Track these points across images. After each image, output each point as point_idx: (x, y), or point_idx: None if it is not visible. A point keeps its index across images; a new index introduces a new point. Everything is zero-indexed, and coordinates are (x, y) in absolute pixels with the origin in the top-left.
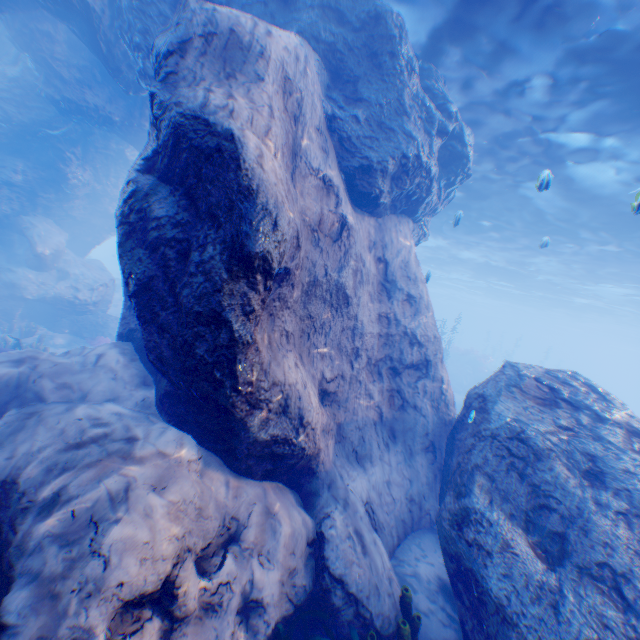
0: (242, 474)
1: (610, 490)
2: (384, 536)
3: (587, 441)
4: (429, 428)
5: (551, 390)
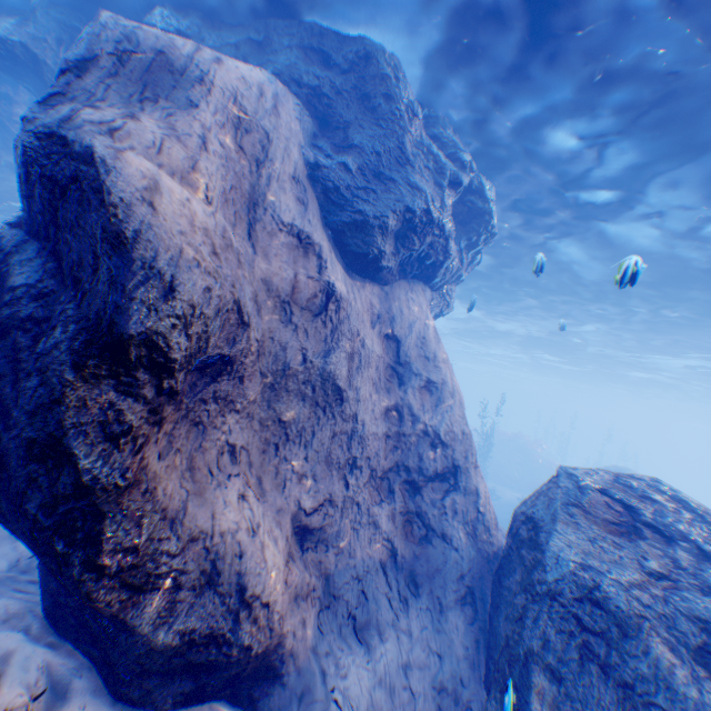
0: (137, 705)
1: None
2: None
3: (695, 597)
4: (465, 567)
5: (628, 509)
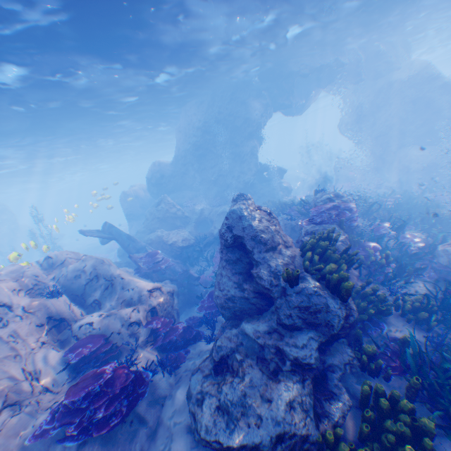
0: None
1: None
2: None
3: None
4: None
5: None
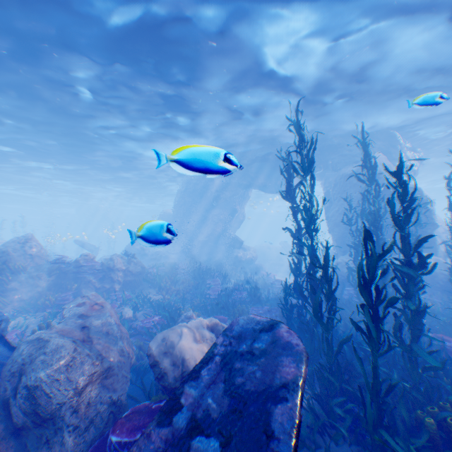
0: None
1: None
2: None
3: None
4: None
5: None
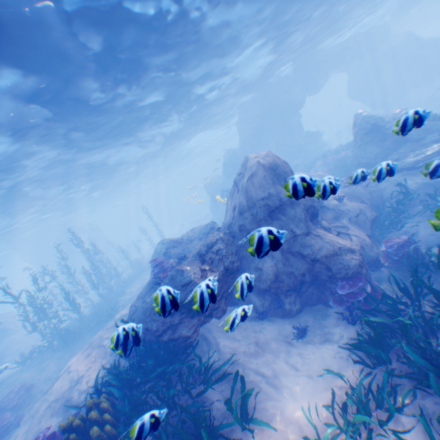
0: None
1: None
2: None
3: None
4: None
5: None
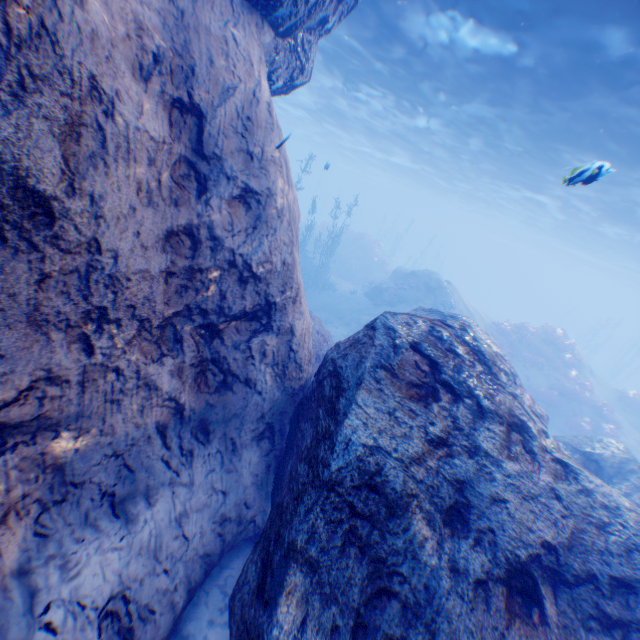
0: None
1: (475, 540)
2: (151, 627)
3: (463, 463)
4: (266, 407)
5: (433, 368)
